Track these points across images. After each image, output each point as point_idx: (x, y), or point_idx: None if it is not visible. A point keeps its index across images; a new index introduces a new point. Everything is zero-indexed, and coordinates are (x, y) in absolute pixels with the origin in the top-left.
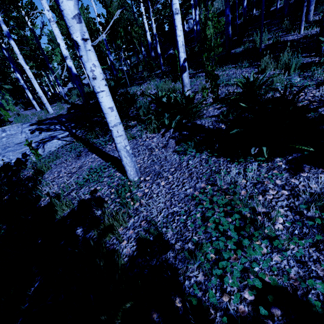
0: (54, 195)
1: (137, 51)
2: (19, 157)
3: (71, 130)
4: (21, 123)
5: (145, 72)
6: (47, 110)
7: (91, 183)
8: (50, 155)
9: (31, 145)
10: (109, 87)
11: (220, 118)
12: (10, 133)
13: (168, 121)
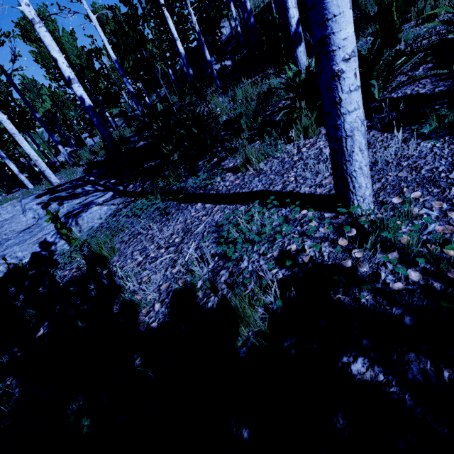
0: (168, 296)
1: (156, 85)
2: (35, 250)
3: (115, 188)
4: (18, 199)
5: (187, 97)
6: (50, 180)
7: (256, 245)
8: (97, 232)
9: (58, 219)
10: (138, 129)
11: (452, 70)
12: (2, 219)
13: (318, 116)
